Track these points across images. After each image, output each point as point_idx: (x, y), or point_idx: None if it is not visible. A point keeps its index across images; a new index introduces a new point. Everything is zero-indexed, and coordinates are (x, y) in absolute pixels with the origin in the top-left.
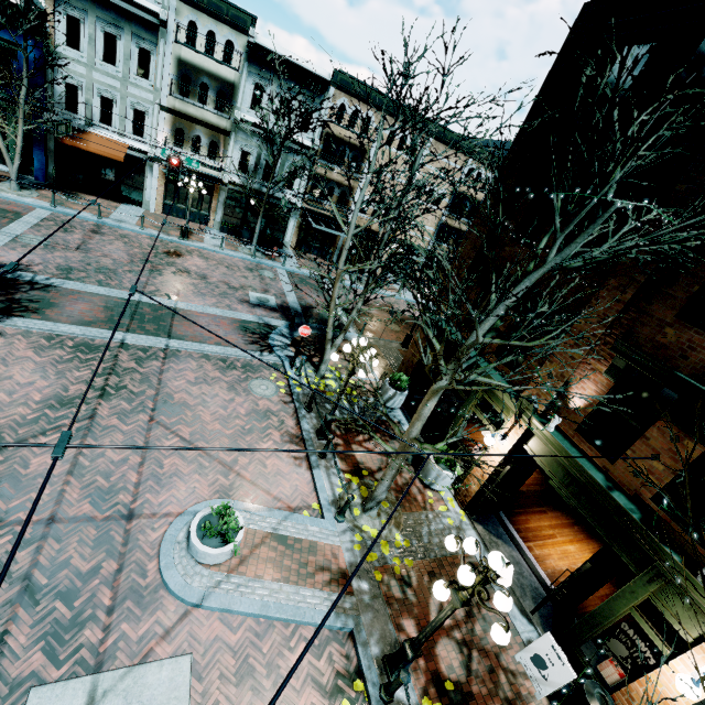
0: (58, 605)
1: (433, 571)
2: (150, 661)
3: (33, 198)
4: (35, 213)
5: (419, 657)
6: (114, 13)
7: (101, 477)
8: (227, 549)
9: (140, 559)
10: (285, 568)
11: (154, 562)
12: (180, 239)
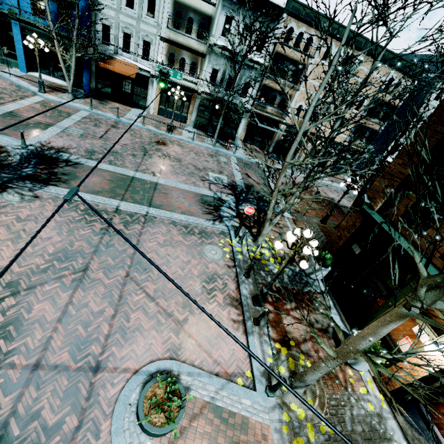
0: None
1: None
2: None
3: (80, 104)
4: (80, 113)
5: None
6: None
7: (82, 326)
8: (168, 429)
9: (97, 416)
10: None
11: (108, 421)
12: (166, 132)
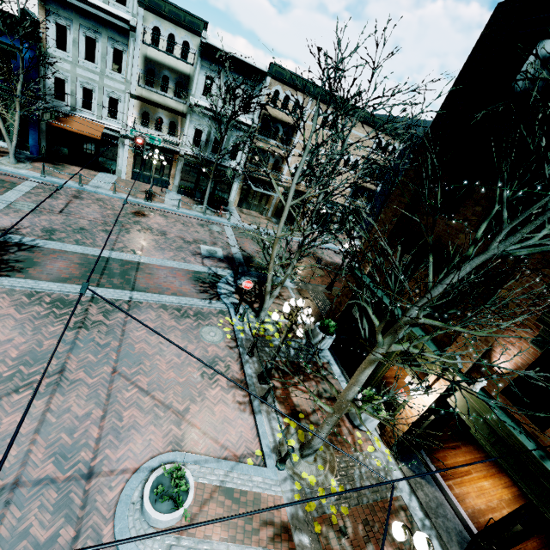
0: None
1: (366, 518)
2: None
3: (27, 170)
4: (28, 182)
5: None
6: (93, 21)
7: (66, 434)
8: (178, 514)
9: (96, 522)
10: (232, 525)
11: (110, 525)
12: (145, 201)
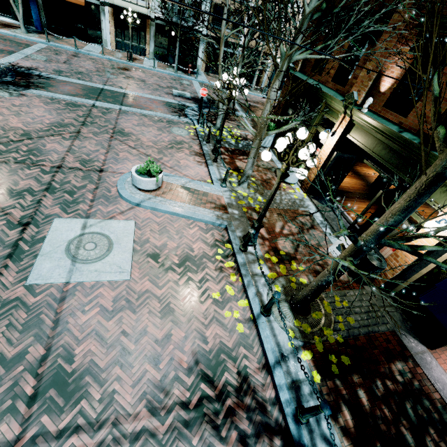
0: (66, 195)
1: (280, 213)
2: (113, 220)
3: (35, 37)
4: (38, 45)
5: (261, 226)
6: None
7: (85, 155)
8: (152, 179)
9: (107, 186)
10: (188, 199)
11: (115, 188)
12: (127, 61)
